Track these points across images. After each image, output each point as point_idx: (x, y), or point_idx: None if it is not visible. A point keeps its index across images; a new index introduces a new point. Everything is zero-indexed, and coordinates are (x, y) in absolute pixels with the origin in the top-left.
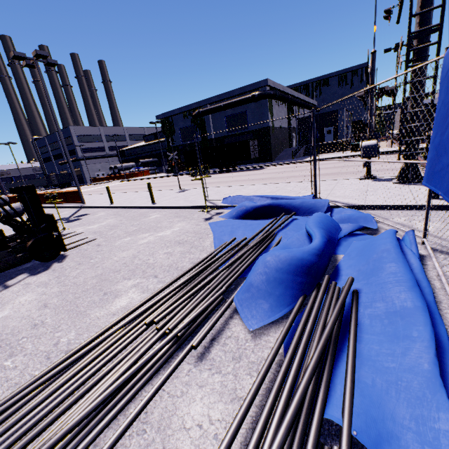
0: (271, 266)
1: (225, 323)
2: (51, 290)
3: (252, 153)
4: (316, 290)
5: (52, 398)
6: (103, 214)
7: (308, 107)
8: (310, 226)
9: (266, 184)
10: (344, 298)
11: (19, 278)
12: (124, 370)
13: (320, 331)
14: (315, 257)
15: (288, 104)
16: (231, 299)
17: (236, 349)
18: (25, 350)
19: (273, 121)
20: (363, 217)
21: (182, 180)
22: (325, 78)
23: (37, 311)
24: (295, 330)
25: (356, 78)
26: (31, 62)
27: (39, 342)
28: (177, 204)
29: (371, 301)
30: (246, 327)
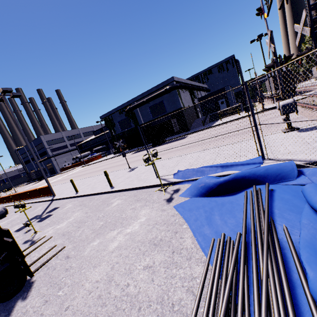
0: None
1: None
2: None
3: (175, 128)
4: None
5: None
6: (70, 206)
7: (203, 90)
8: None
9: (200, 151)
10: None
11: None
12: None
13: None
14: None
15: (190, 90)
16: None
17: None
18: None
19: (183, 103)
20: None
21: (127, 158)
22: (209, 70)
23: None
24: None
25: (229, 65)
26: (0, 97)
27: None
28: (132, 185)
29: None
30: None
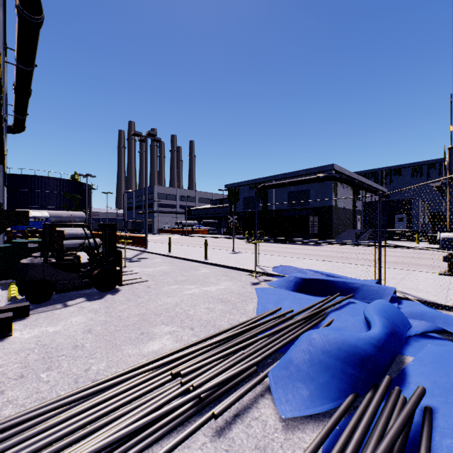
0: (317, 346)
1: (254, 400)
2: (98, 318)
3: (311, 229)
4: (371, 391)
5: (67, 423)
6: (160, 260)
7: (376, 193)
8: (369, 312)
9: (322, 260)
10: (411, 411)
11: (78, 300)
12: (139, 416)
13: (374, 446)
14: (372, 347)
15: (354, 187)
16: (265, 373)
17: (261, 435)
18: (61, 367)
19: (337, 201)
20: (442, 318)
21: (237, 243)
22: (397, 168)
23: (82, 334)
24: (338, 436)
25: (433, 171)
26: (144, 138)
27: (74, 363)
28: (227, 263)
29: (452, 428)
30: (278, 413)
